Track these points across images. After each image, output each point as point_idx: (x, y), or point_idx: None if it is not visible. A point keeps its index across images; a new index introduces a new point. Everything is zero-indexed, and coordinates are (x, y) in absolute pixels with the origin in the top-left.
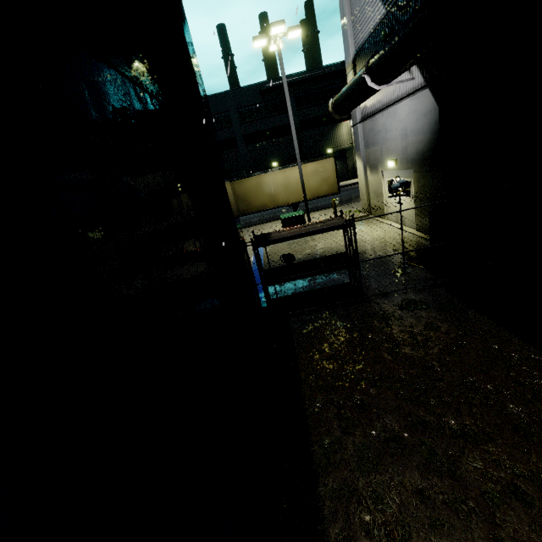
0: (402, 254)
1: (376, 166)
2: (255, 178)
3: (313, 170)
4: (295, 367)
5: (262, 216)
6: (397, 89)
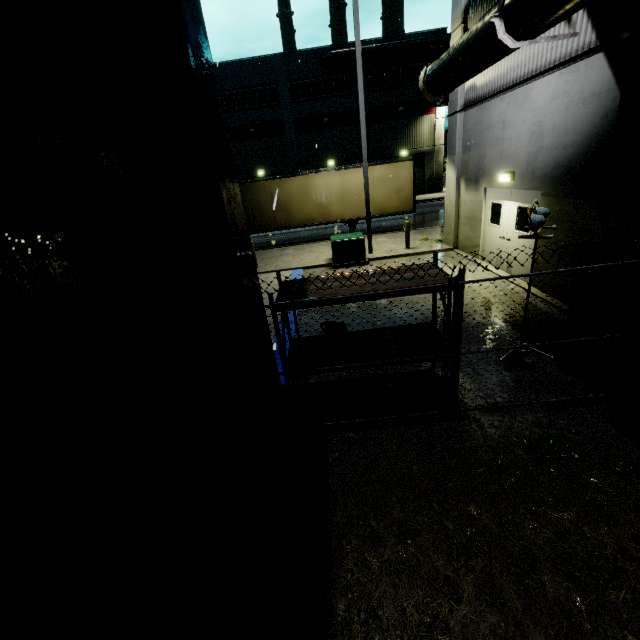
0: (521, 331)
1: (477, 179)
2: (301, 178)
3: (383, 176)
4: (327, 576)
5: (307, 231)
6: (538, 55)
